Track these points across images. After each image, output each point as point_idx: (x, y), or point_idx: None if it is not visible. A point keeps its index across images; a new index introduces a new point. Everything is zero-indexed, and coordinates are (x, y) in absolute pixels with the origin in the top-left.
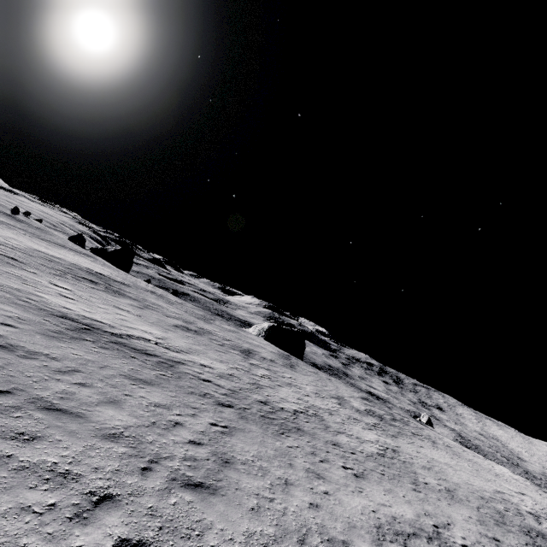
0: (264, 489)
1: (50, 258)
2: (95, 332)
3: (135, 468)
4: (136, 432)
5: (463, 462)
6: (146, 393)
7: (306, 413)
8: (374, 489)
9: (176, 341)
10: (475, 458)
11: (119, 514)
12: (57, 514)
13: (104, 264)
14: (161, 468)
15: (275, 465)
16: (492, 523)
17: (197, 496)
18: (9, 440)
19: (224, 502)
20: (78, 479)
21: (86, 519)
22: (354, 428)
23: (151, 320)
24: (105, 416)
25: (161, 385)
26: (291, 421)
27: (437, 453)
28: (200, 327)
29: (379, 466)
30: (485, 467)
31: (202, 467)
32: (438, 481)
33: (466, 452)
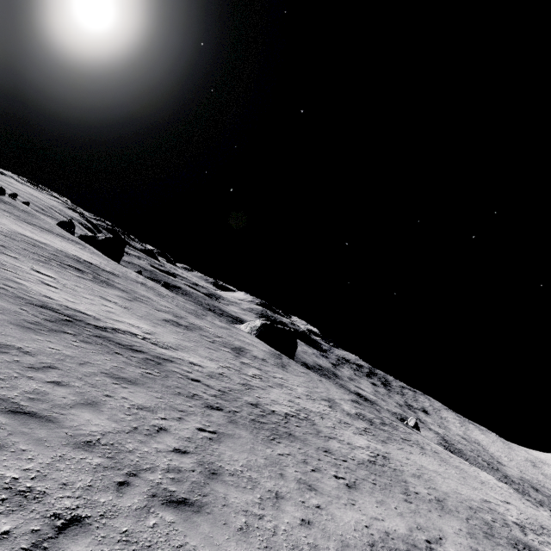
0: (253, 504)
1: (35, 243)
2: (77, 324)
3: (110, 483)
4: (114, 439)
5: (451, 469)
6: (129, 394)
7: (297, 416)
8: (367, 501)
9: (165, 336)
10: (461, 465)
11: (87, 542)
12: (11, 544)
13: (93, 252)
14: (141, 482)
15: (265, 476)
16: (482, 536)
17: (180, 515)
18: None
19: (209, 521)
20: (41, 498)
21: (46, 549)
22: (345, 433)
23: (140, 314)
24: (80, 421)
25: (147, 384)
26: (282, 426)
27: (425, 460)
28: (191, 323)
29: (370, 474)
30: (471, 474)
31: (187, 480)
32: (428, 490)
33: (452, 458)
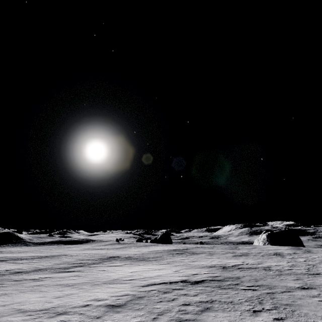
0: None
1: (157, 251)
2: (227, 267)
3: None
4: (307, 286)
5: None
6: (284, 278)
7: None
8: None
9: (248, 261)
10: None
11: None
12: None
13: (166, 245)
14: None
15: None
16: None
17: None
18: (286, 292)
19: None
20: (319, 296)
21: None
22: None
23: (224, 258)
24: (290, 285)
25: (282, 274)
26: None
27: None
28: (240, 253)
29: None
30: None
31: None
32: None
33: None
